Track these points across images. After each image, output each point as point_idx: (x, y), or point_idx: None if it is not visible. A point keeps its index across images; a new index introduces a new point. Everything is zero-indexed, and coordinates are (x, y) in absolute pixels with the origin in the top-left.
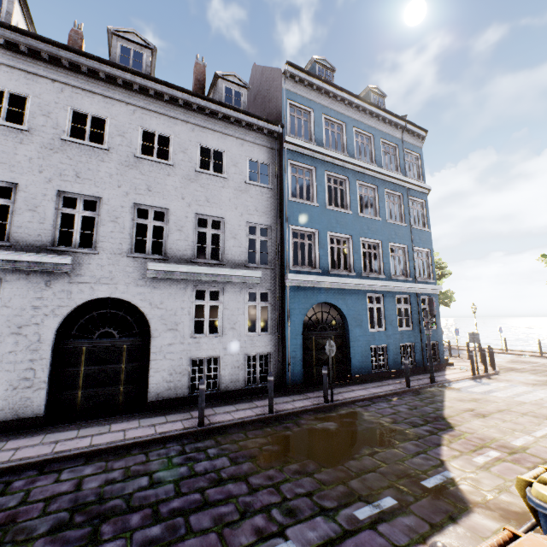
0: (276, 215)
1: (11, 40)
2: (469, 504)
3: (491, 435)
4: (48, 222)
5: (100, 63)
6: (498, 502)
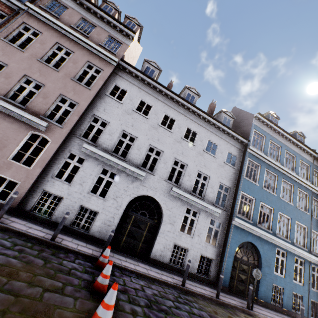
0: (235, 183)
1: (155, 86)
2: None
3: None
4: (142, 156)
5: (181, 99)
6: None
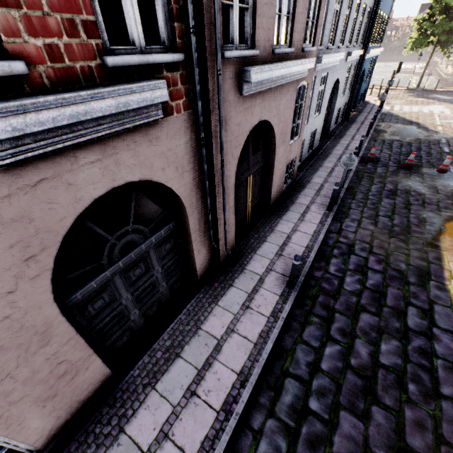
0: None
1: None
2: None
3: (430, 123)
4: (342, 25)
5: None
6: None
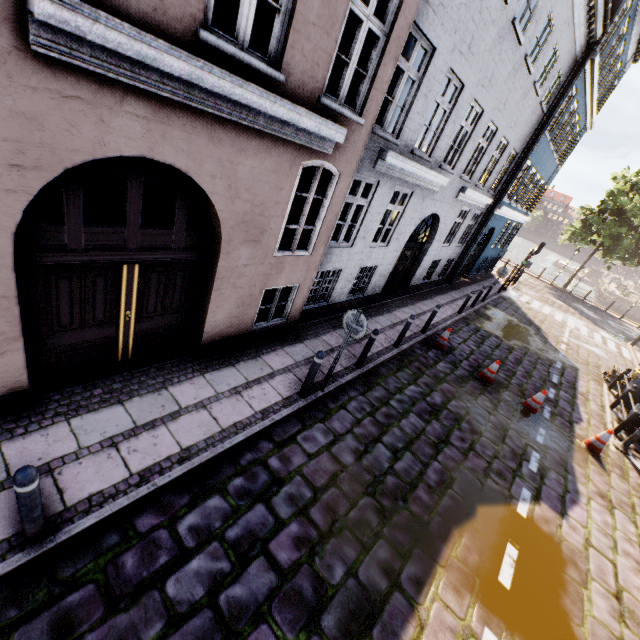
0: (528, 145)
1: None
2: (575, 365)
3: (555, 335)
4: (452, 137)
5: None
6: (580, 365)
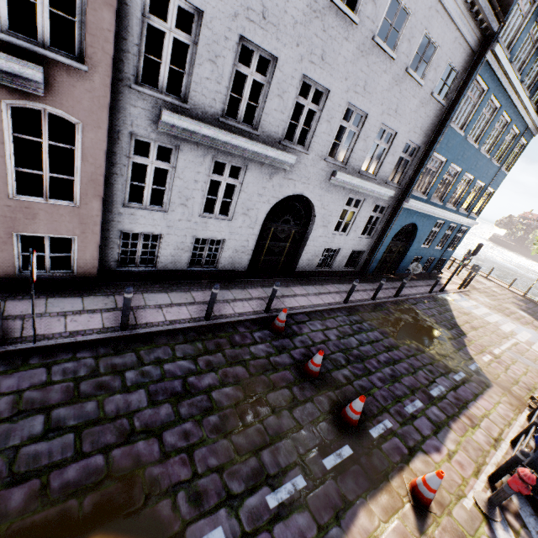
0: (431, 138)
1: None
2: (490, 381)
3: (483, 344)
4: (286, 113)
5: None
6: (499, 382)
